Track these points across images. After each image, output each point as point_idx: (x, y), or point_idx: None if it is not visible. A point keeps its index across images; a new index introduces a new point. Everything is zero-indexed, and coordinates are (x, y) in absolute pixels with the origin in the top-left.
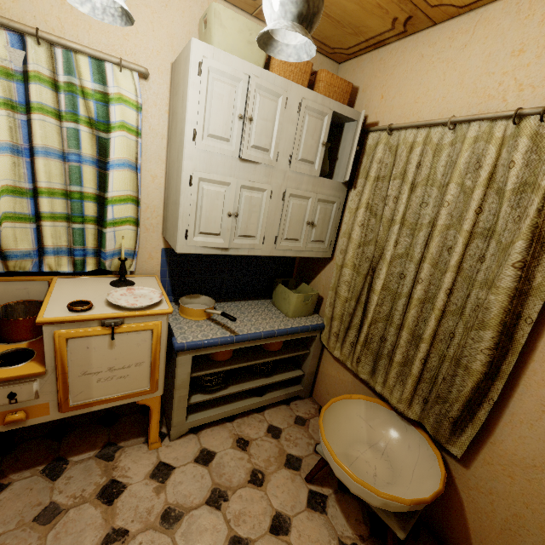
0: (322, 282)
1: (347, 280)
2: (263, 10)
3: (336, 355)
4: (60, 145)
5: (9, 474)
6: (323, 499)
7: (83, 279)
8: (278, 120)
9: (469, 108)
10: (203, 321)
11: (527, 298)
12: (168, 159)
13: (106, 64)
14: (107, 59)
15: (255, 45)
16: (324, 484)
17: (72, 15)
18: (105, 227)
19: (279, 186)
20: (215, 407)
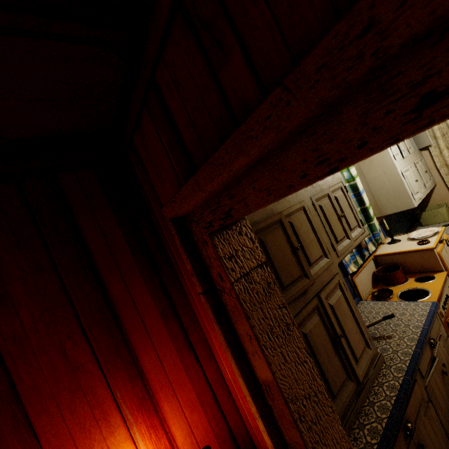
0: (437, 199)
1: None
2: None
3: None
4: None
5: None
6: None
7: (380, 250)
8: None
9: None
10: None
11: None
12: (362, 182)
13: None
14: None
15: None
16: None
17: None
18: (372, 220)
19: (412, 162)
20: None
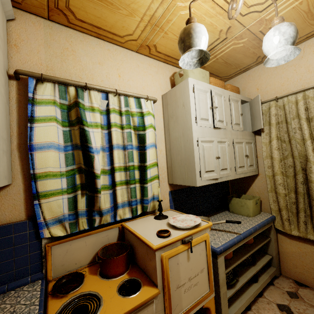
0: (255, 190)
1: (280, 183)
2: (268, 46)
3: (295, 234)
4: (122, 142)
5: None
6: None
7: (138, 220)
8: (223, 107)
9: None
10: (211, 231)
11: None
12: (167, 139)
13: (141, 99)
14: (142, 97)
15: (205, 78)
16: None
17: (123, 83)
18: (146, 183)
19: (230, 138)
20: (237, 299)
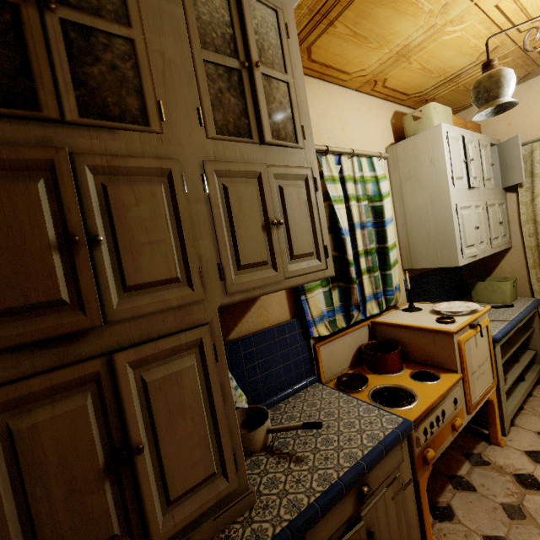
0: (506, 270)
1: None
2: None
3: None
4: (358, 219)
5: (436, 499)
6: None
7: (386, 316)
8: (475, 157)
9: None
10: None
11: None
12: (398, 210)
13: (373, 158)
14: (375, 155)
15: (448, 118)
16: None
17: (347, 138)
18: (390, 270)
19: (483, 201)
20: (507, 398)
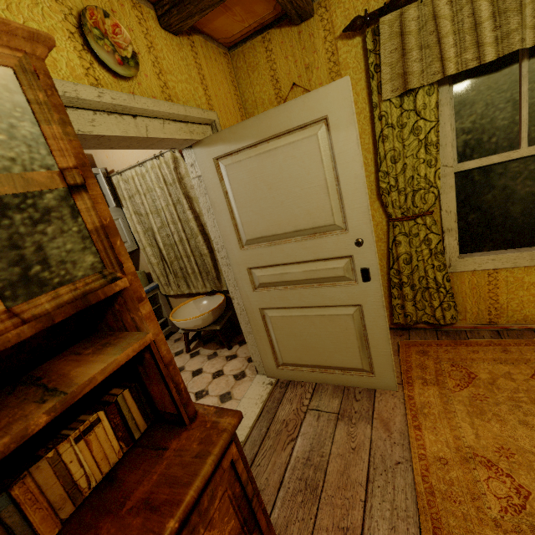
0: (144, 264)
1: (151, 254)
2: None
3: (172, 294)
4: None
5: None
6: (197, 352)
7: None
8: None
9: (144, 155)
10: None
11: (200, 218)
12: None
13: None
14: None
15: None
16: (197, 348)
17: None
18: None
19: None
20: None
